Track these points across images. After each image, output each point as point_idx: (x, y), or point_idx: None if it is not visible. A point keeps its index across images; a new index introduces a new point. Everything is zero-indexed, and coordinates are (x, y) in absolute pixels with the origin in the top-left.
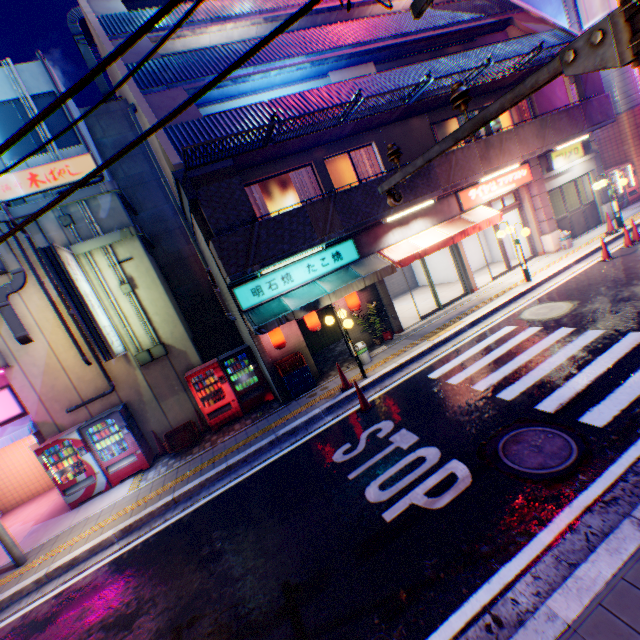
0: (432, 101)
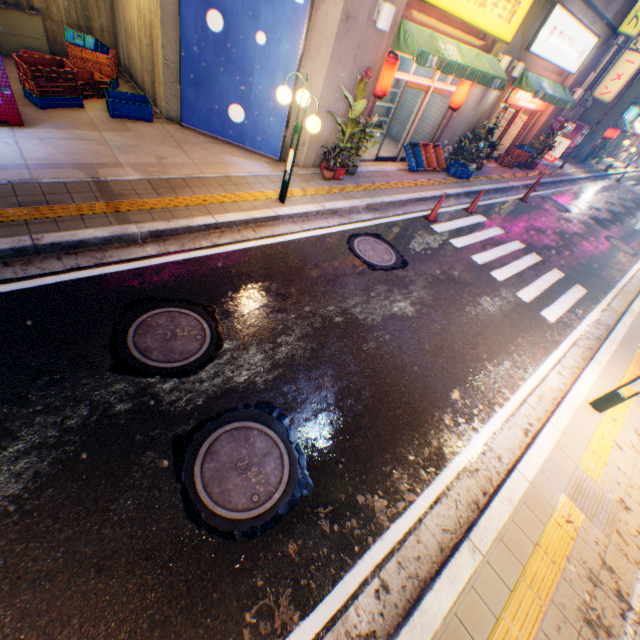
0: None
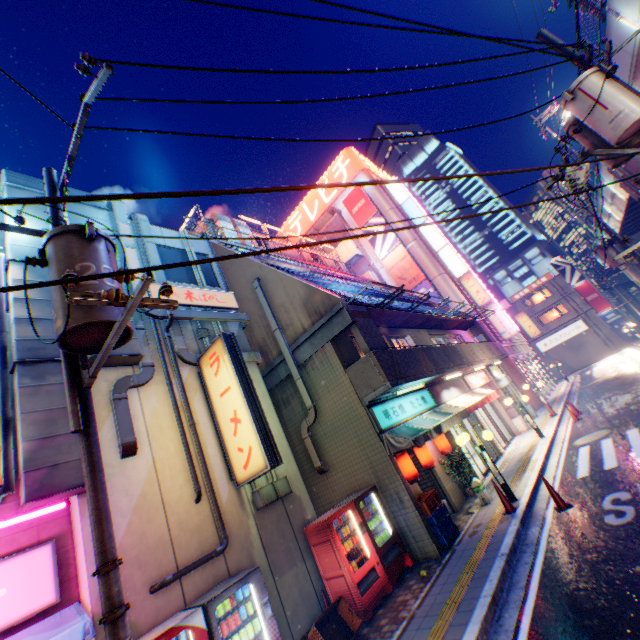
0: (434, 319)
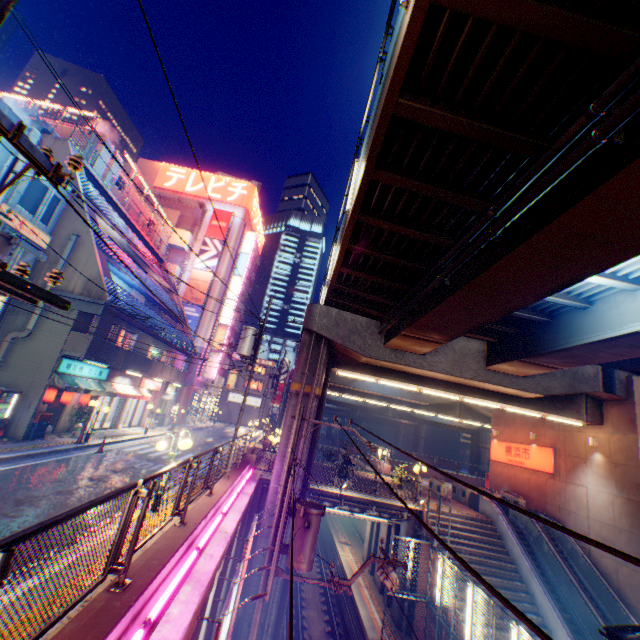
0: (164, 338)
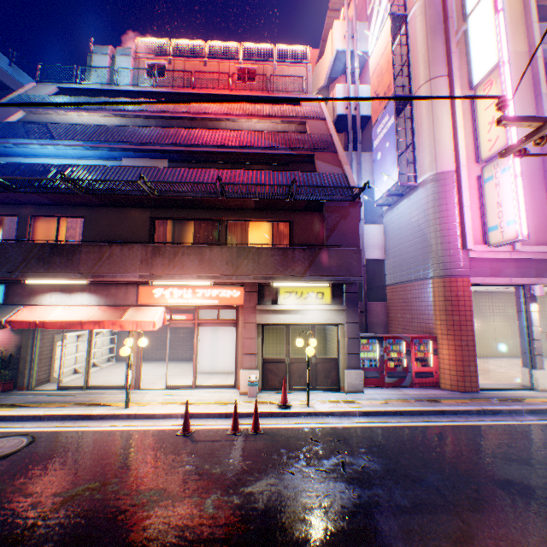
0: (132, 198)
